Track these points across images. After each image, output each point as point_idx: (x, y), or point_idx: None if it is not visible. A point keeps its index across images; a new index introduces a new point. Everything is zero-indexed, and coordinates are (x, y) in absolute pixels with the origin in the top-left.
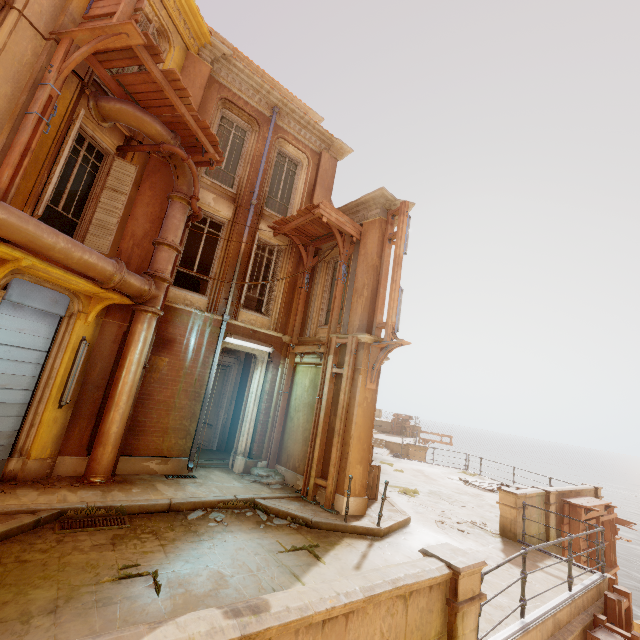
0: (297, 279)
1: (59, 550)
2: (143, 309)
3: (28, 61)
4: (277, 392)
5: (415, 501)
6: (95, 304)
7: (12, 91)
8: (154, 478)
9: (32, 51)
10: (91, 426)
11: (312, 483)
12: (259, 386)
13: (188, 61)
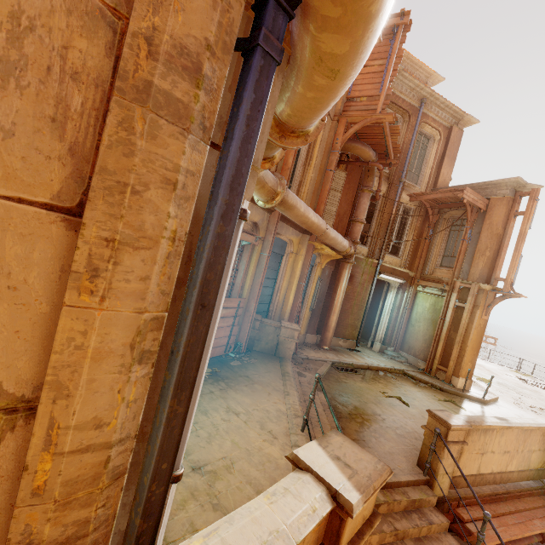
0: (423, 232)
1: (350, 380)
2: (348, 262)
3: (326, 138)
4: (403, 307)
5: (492, 387)
6: (325, 259)
7: (320, 158)
8: (343, 349)
9: (327, 131)
10: (318, 320)
11: (435, 367)
12: (391, 303)
13: None
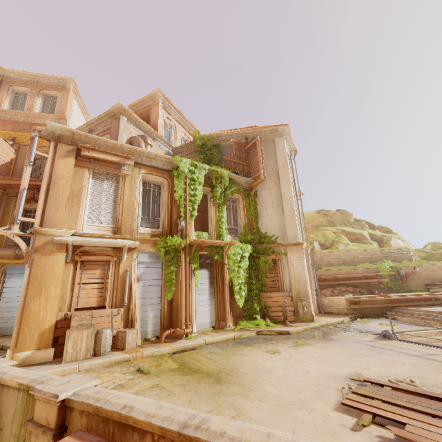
0: None
1: None
2: None
3: None
4: None
5: (109, 376)
6: None
7: None
8: None
9: None
10: None
11: None
12: None
13: None
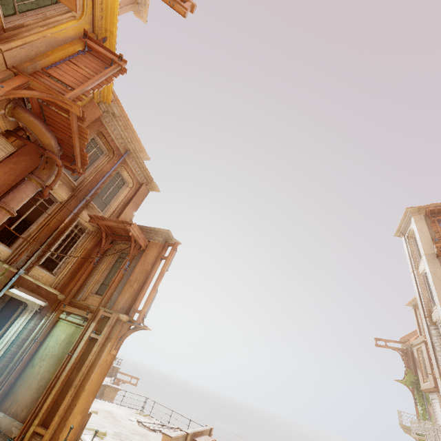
0: (91, 255)
1: None
2: None
3: None
4: (31, 339)
5: None
6: None
7: None
8: None
9: None
10: None
11: (31, 431)
12: (17, 332)
13: (90, 104)
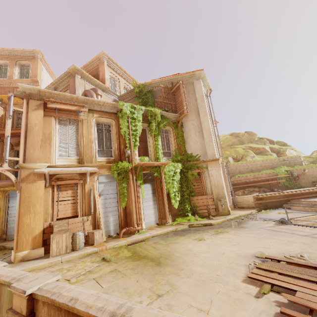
0: None
1: None
2: None
3: None
4: None
5: (82, 265)
6: None
7: None
8: None
9: None
10: None
11: None
12: None
13: None
